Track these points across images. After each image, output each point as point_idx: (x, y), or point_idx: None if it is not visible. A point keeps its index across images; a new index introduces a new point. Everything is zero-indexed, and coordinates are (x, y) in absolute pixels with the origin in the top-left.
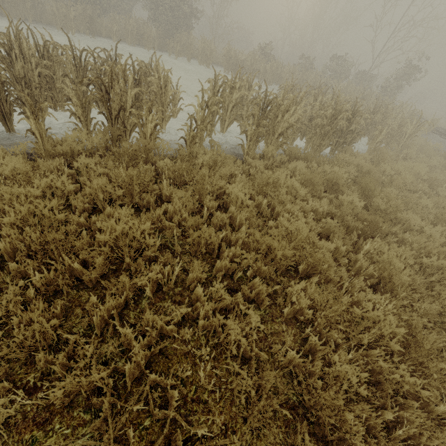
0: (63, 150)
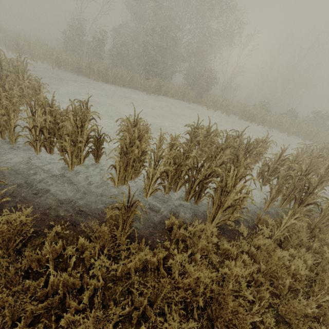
0: (300, 238)
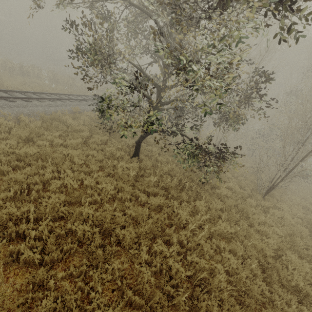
0: None
